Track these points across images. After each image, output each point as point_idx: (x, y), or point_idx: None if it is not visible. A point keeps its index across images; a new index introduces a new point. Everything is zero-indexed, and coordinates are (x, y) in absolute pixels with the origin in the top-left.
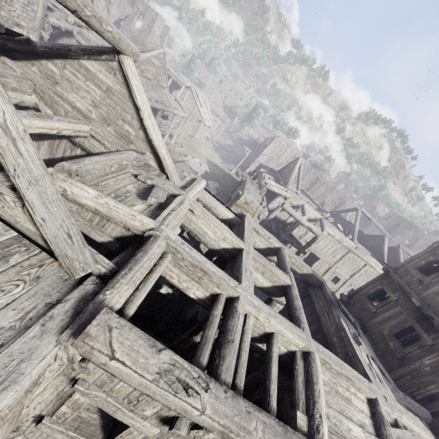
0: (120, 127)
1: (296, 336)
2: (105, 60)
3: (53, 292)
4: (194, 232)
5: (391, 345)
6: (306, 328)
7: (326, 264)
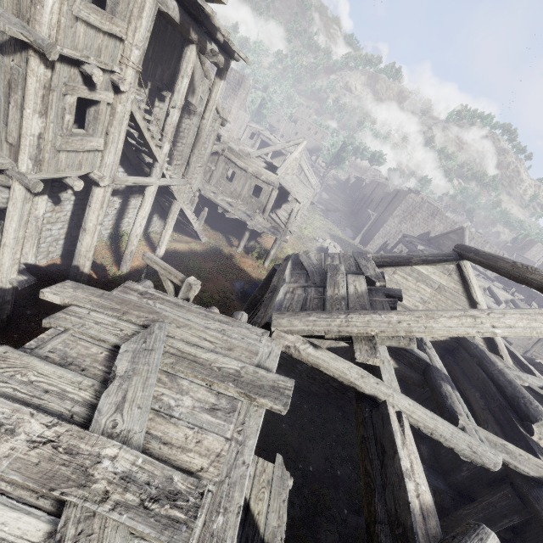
0: None
1: None
2: (443, 264)
3: None
4: None
5: None
6: None
7: (521, 348)
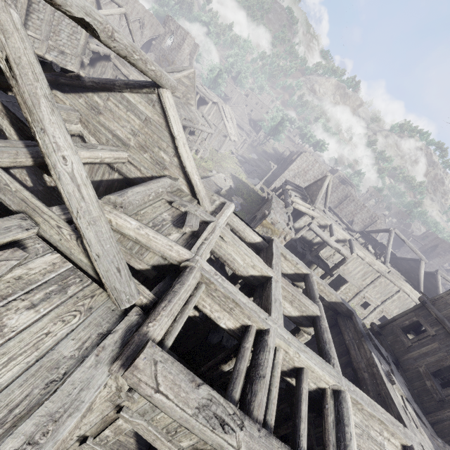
0: (156, 154)
1: (326, 373)
2: (146, 92)
3: (103, 322)
4: (223, 258)
5: (428, 384)
6: (336, 365)
7: (355, 288)
